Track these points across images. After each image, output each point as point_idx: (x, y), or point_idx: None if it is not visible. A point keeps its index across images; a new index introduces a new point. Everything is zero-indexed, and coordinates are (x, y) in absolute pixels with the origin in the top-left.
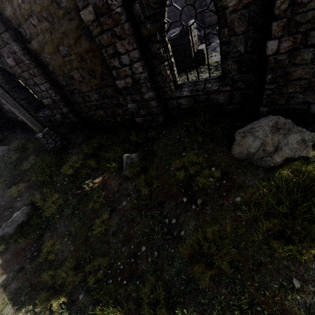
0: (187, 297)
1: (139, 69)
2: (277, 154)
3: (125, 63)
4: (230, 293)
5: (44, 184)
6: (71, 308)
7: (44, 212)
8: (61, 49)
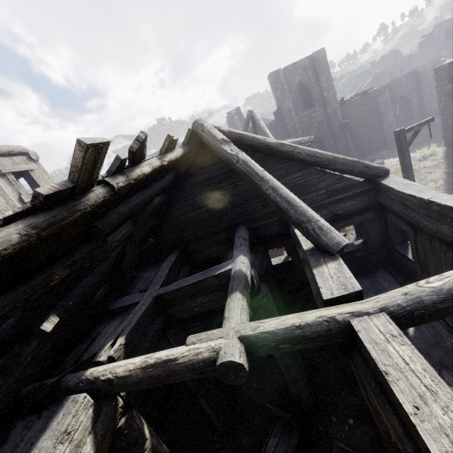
0: None
1: (393, 120)
2: None
3: (388, 119)
4: None
5: None
6: None
7: None
8: (360, 122)
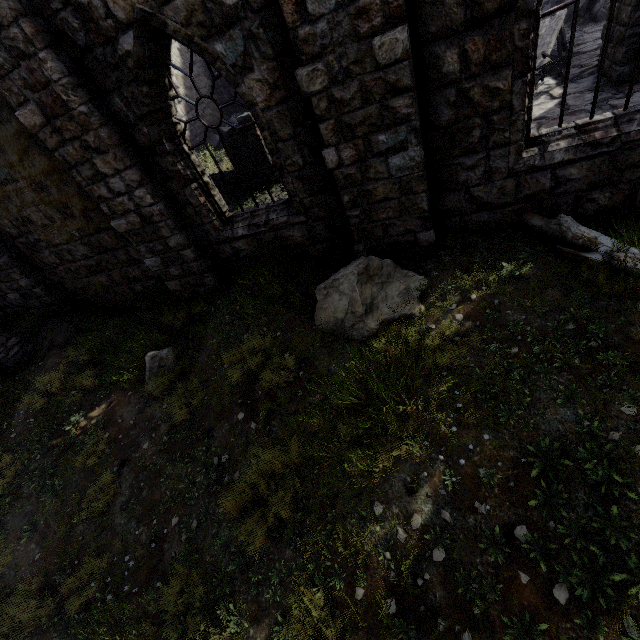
0: (238, 582)
1: (146, 199)
2: (372, 316)
3: (119, 191)
4: (295, 552)
5: None
6: None
7: None
8: None
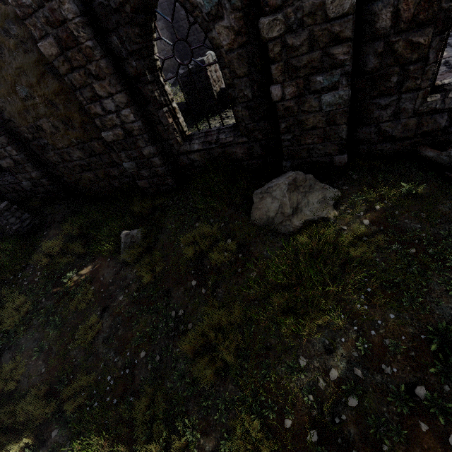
0: (191, 404)
1: (130, 117)
2: (297, 216)
3: (110, 110)
4: (236, 387)
5: (3, 284)
6: (39, 451)
7: (1, 325)
8: (19, 90)
